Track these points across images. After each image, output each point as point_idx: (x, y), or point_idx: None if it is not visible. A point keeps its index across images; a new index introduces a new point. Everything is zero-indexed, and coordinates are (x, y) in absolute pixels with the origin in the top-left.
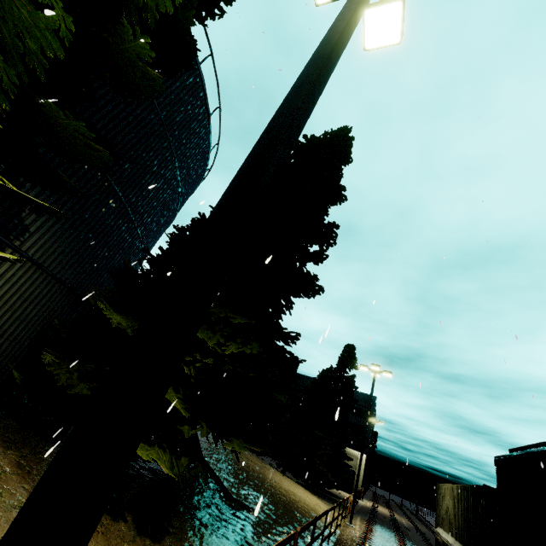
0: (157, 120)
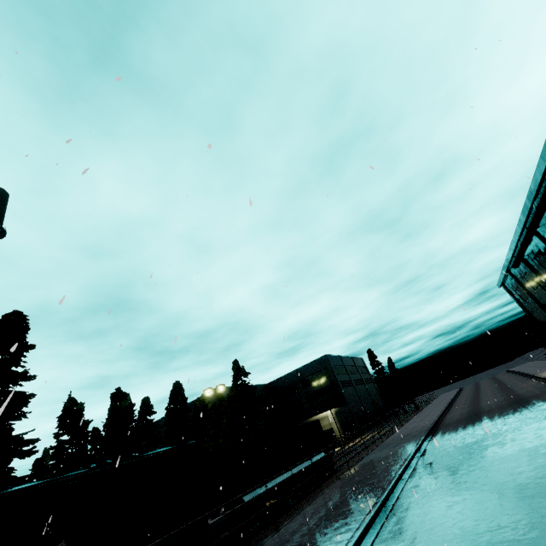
0: None
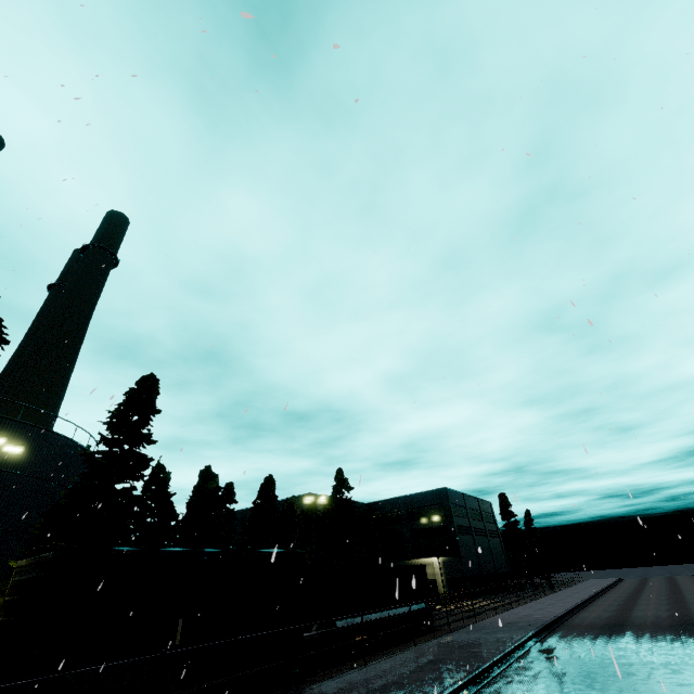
0: None
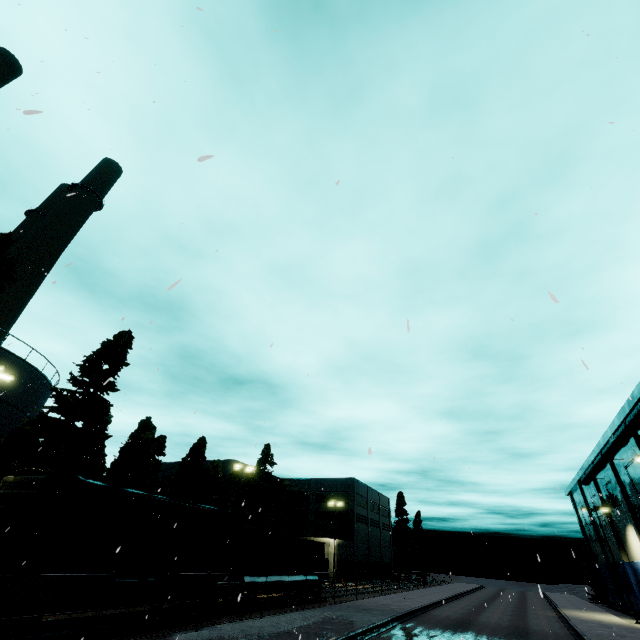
0: None
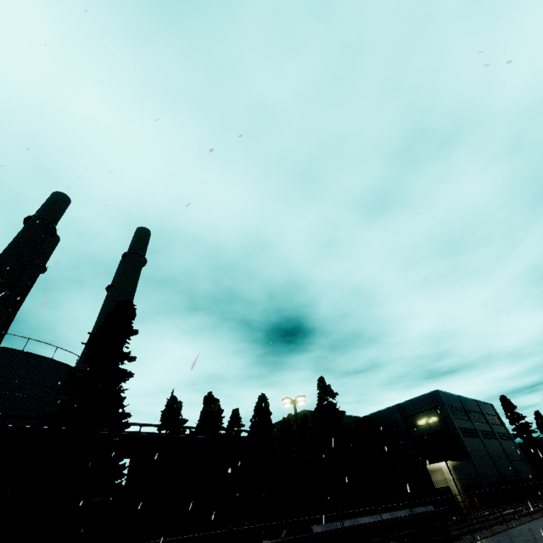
0: (4, 397)
